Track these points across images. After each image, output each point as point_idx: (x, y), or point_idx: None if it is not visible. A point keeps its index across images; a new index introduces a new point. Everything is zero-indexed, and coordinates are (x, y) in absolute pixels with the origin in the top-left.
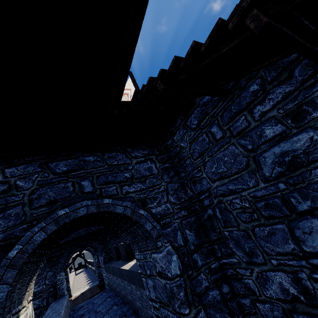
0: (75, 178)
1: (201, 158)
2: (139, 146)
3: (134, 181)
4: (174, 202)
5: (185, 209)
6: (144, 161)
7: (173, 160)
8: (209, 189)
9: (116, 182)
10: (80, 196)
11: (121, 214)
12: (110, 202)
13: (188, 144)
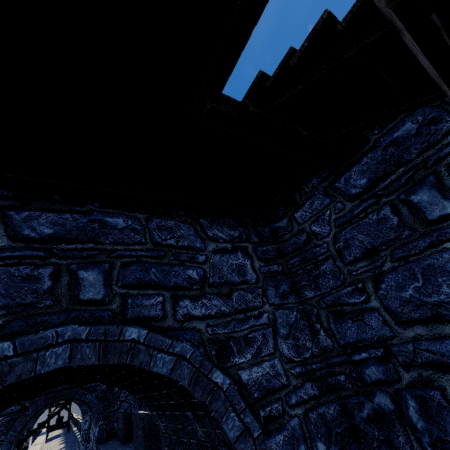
0: (66, 259)
1: (371, 261)
2: (223, 219)
3: (206, 291)
4: (290, 358)
5: (312, 380)
6: (230, 251)
7: (288, 260)
8: (387, 339)
9: (165, 286)
10: (65, 309)
11: (165, 378)
12: (140, 339)
13: (333, 229)
